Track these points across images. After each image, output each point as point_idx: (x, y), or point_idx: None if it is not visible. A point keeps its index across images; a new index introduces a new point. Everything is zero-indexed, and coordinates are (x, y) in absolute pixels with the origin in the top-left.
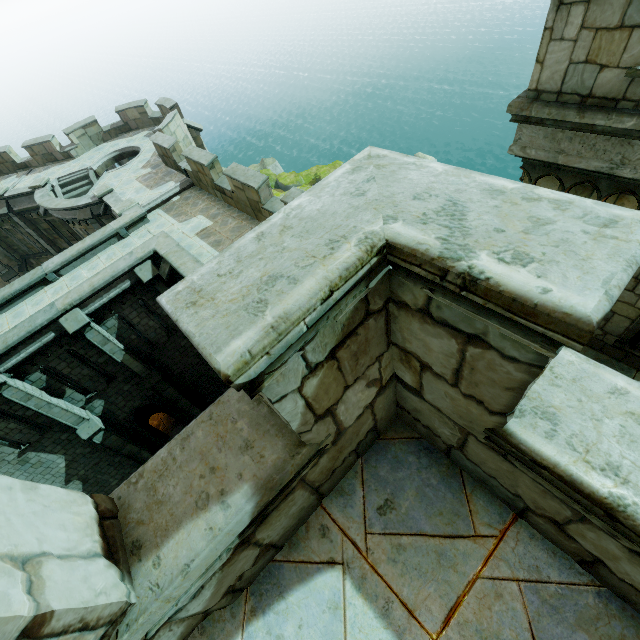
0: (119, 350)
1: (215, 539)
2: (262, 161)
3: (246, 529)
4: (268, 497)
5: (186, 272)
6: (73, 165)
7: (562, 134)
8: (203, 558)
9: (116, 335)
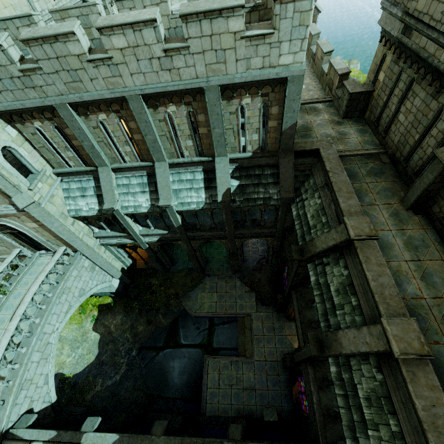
0: None
1: (249, 4)
2: (350, 60)
3: (251, 8)
4: (255, 5)
5: None
6: None
7: (388, 16)
8: (247, 5)
9: None
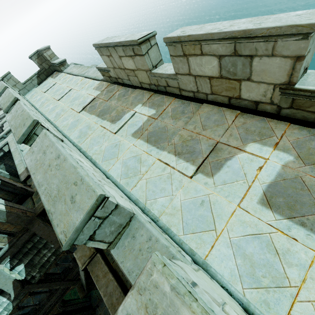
0: (7, 175)
1: None
2: None
3: None
4: None
5: (11, 147)
6: (1, 112)
7: None
8: None
9: (6, 170)
